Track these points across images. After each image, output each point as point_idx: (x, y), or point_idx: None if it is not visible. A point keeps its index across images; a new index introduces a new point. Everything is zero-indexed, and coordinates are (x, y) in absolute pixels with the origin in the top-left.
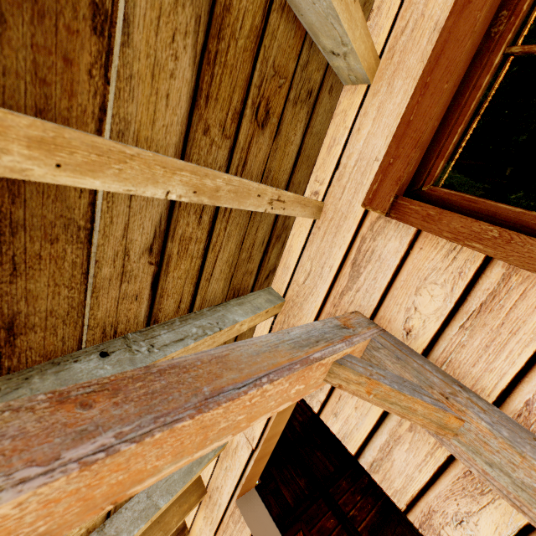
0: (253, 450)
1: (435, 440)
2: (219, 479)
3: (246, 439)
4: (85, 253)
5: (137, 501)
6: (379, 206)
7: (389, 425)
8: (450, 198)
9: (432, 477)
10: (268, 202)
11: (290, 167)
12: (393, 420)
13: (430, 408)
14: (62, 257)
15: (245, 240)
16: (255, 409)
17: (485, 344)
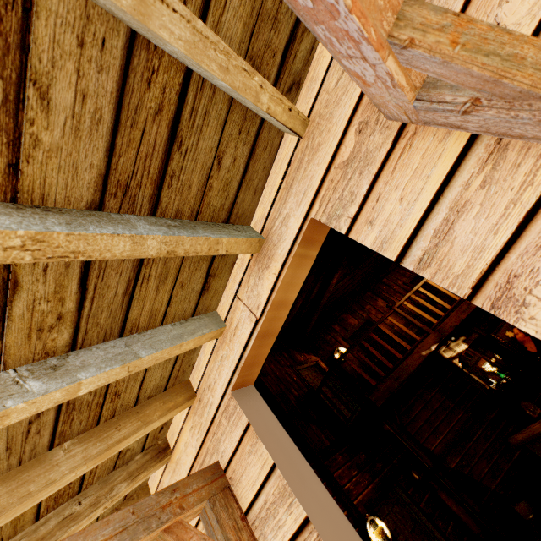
0: (257, 321)
1: (522, 180)
2: (212, 375)
3: (249, 311)
4: None
5: (113, 345)
6: None
7: (449, 197)
8: None
9: (515, 232)
10: None
11: None
12: (456, 186)
13: None
14: None
15: None
16: None
17: None
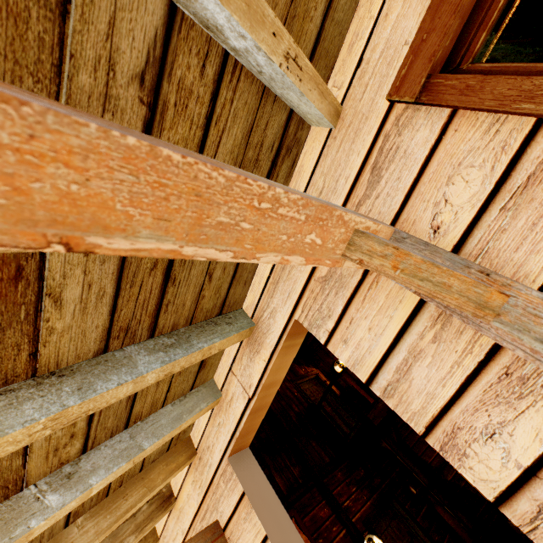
0: (249, 399)
1: (463, 346)
2: (210, 437)
3: (242, 388)
4: (56, 32)
5: (119, 440)
6: (408, 92)
7: (408, 341)
8: (494, 69)
9: (458, 390)
10: (284, 54)
11: (307, 55)
12: (413, 333)
13: (469, 282)
14: (24, 20)
15: (253, 133)
16: (264, 230)
17: (531, 222)
